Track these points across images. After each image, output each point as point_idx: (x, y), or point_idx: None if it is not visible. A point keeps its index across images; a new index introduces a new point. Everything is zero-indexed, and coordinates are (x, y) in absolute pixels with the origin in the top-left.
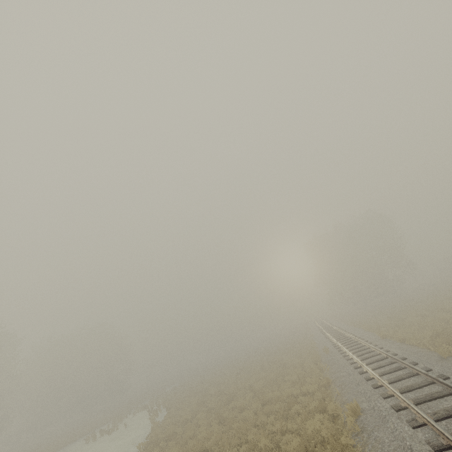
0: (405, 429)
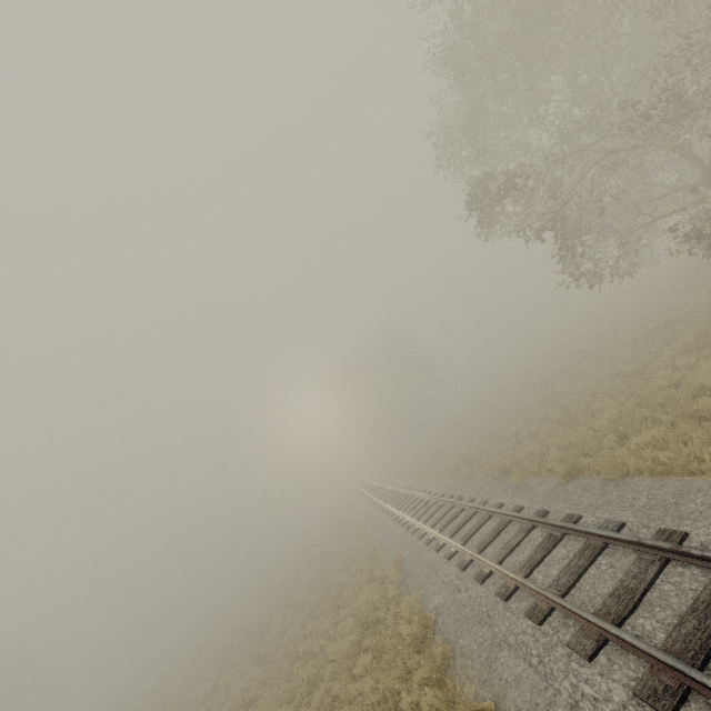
0: (433, 556)
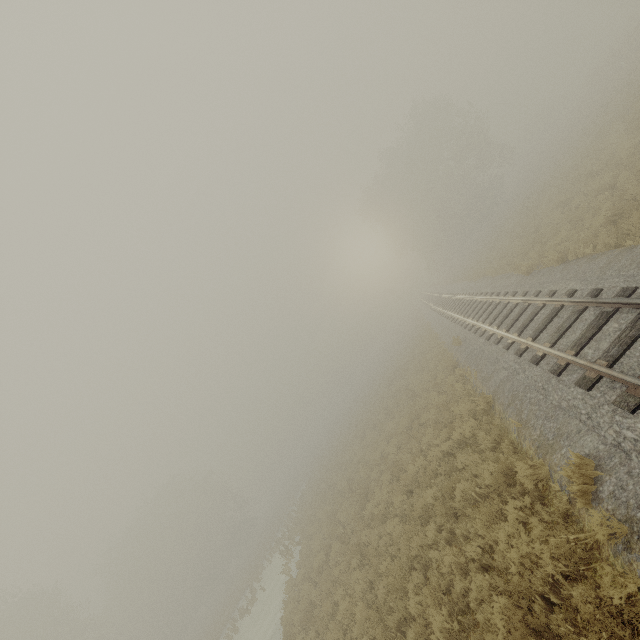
0: None
